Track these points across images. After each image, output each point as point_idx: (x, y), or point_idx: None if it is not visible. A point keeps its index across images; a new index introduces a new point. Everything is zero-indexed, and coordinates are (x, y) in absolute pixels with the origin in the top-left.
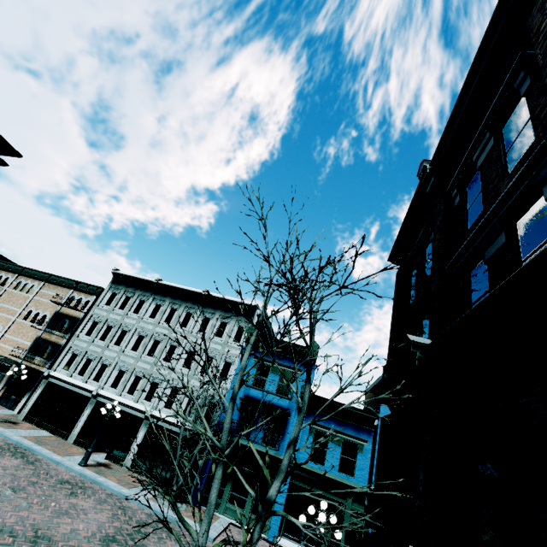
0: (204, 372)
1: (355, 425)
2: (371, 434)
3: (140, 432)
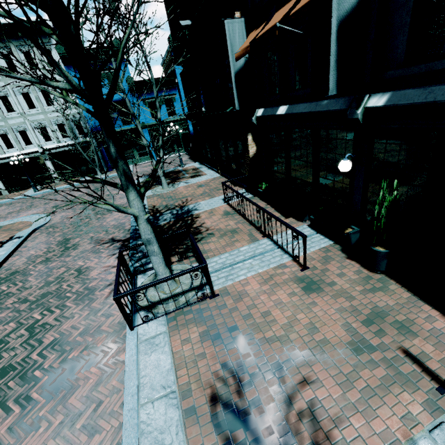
0: (51, 104)
1: (167, 88)
2: (176, 89)
3: (47, 163)
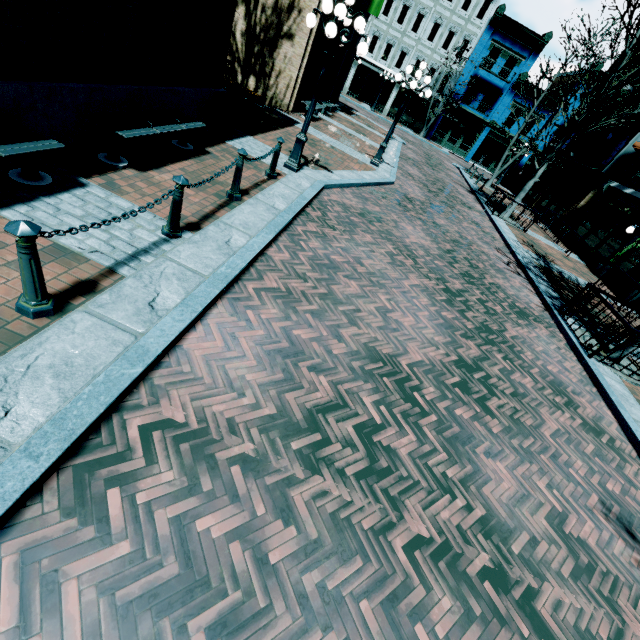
0: (445, 48)
1: (544, 107)
2: (550, 115)
3: (393, 93)
